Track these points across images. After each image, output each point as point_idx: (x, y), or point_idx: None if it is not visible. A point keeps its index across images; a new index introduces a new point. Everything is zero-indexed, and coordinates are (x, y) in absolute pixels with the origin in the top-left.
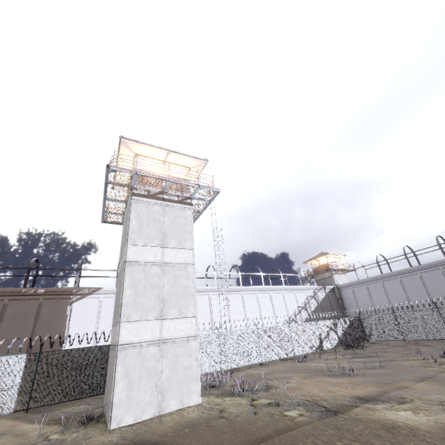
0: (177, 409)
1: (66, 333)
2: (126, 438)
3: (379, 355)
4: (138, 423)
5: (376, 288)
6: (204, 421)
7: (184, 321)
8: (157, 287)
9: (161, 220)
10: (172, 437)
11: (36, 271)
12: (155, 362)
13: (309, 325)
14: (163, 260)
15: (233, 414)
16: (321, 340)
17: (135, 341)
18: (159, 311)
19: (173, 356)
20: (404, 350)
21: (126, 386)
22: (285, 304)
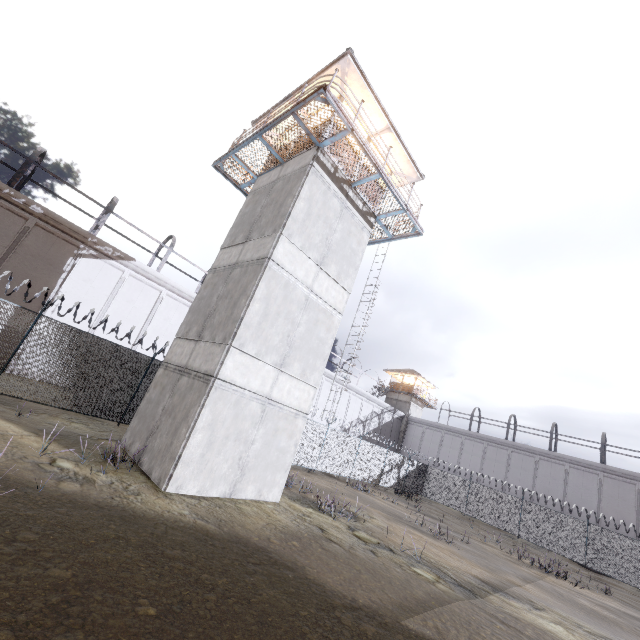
0: (252, 498)
1: (51, 296)
2: (206, 520)
3: (443, 520)
4: (205, 499)
5: (453, 441)
6: (311, 538)
7: (302, 387)
8: (292, 321)
9: (333, 226)
10: (283, 547)
11: (31, 170)
12: (251, 425)
13: (380, 450)
14: (312, 286)
15: (345, 543)
16: (382, 473)
17: (239, 383)
18: (282, 357)
19: (273, 427)
20: (463, 524)
21: (206, 441)
22: (347, 408)
